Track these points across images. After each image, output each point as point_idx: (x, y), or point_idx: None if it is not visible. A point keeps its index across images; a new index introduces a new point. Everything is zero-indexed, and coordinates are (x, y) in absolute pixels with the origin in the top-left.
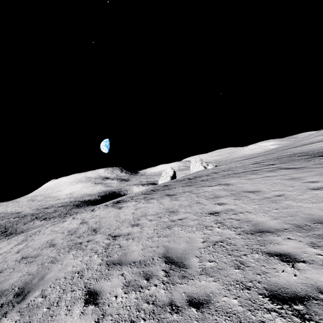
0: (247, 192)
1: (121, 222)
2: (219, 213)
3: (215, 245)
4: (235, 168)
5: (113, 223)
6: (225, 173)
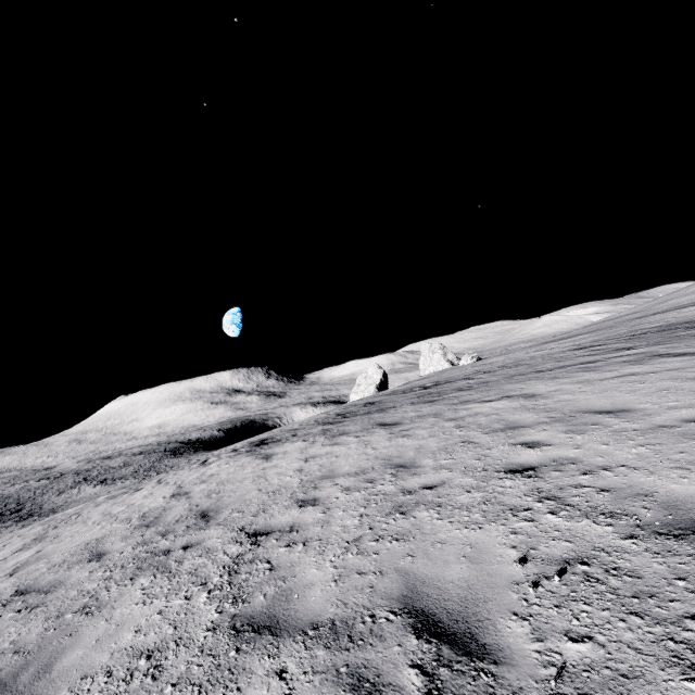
0: (594, 413)
1: (271, 495)
2: (539, 471)
3: (565, 572)
4: (532, 360)
5: (251, 497)
6: (513, 372)
